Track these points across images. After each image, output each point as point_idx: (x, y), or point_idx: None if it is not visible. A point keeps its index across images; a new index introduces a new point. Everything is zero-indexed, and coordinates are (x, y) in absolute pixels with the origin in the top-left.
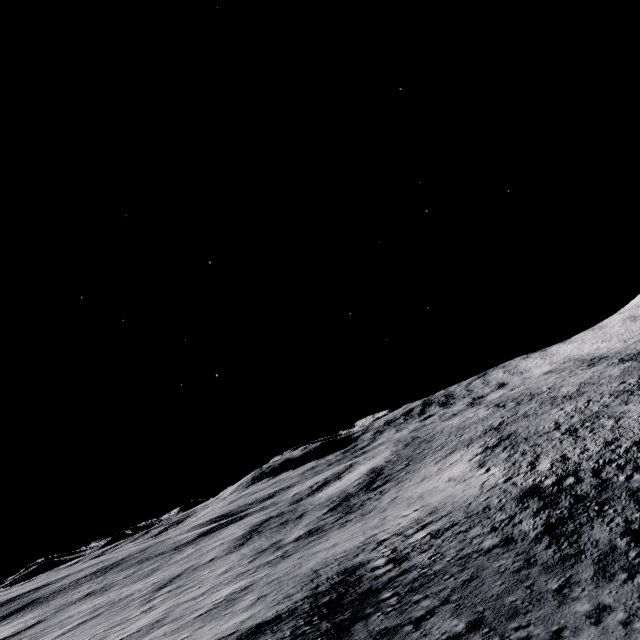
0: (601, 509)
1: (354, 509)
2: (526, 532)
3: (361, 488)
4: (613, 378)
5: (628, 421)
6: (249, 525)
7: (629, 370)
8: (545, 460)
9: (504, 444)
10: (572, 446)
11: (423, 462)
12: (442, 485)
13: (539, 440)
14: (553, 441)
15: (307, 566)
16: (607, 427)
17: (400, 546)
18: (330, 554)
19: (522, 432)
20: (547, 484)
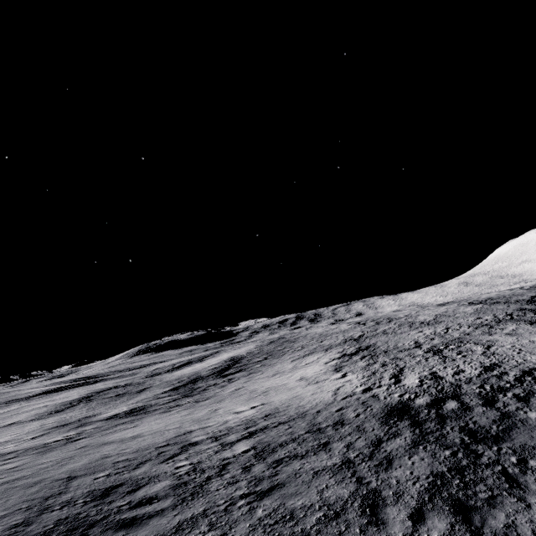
0: (524, 464)
1: (194, 393)
2: (401, 483)
3: (214, 373)
4: (468, 314)
5: (502, 349)
6: (90, 391)
7: (482, 310)
8: (411, 375)
9: (362, 353)
10: (441, 365)
11: (281, 358)
12: (292, 383)
13: (400, 354)
14: (417, 357)
15: (72, 466)
16: (478, 352)
17: (206, 461)
18: (117, 451)
19: (381, 345)
20: (420, 404)
